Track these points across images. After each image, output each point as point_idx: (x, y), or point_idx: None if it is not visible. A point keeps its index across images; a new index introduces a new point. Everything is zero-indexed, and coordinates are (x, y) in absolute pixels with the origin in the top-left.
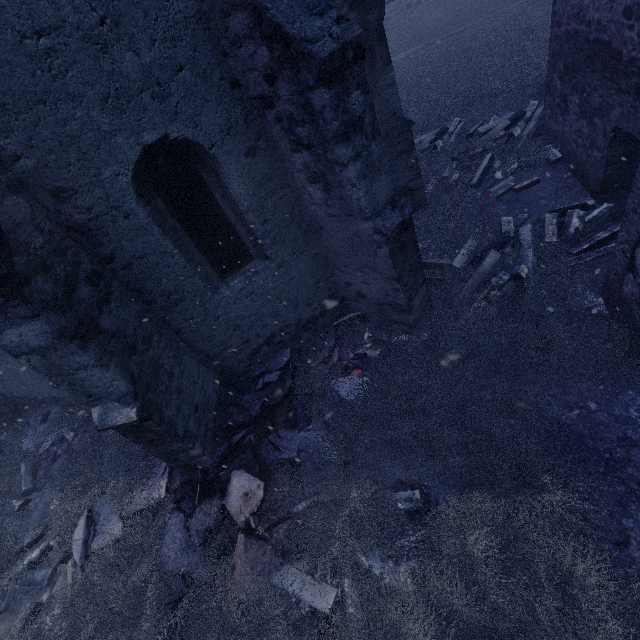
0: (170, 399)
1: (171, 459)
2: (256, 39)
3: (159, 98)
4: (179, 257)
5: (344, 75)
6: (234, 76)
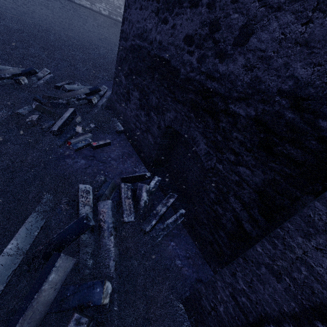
0: None
1: None
2: None
3: None
4: None
5: None
6: None
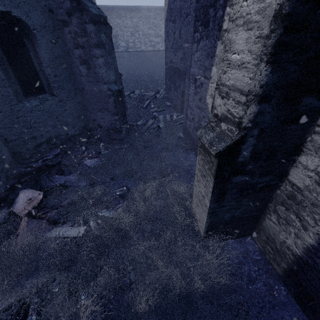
0: None
1: None
2: None
3: None
4: (1, 73)
5: (100, 25)
6: (51, 8)
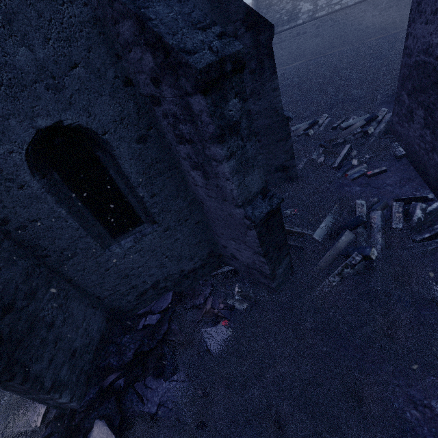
0: (43, 352)
1: (42, 402)
2: (142, 46)
3: (53, 89)
4: (72, 221)
5: (222, 85)
6: (128, 75)
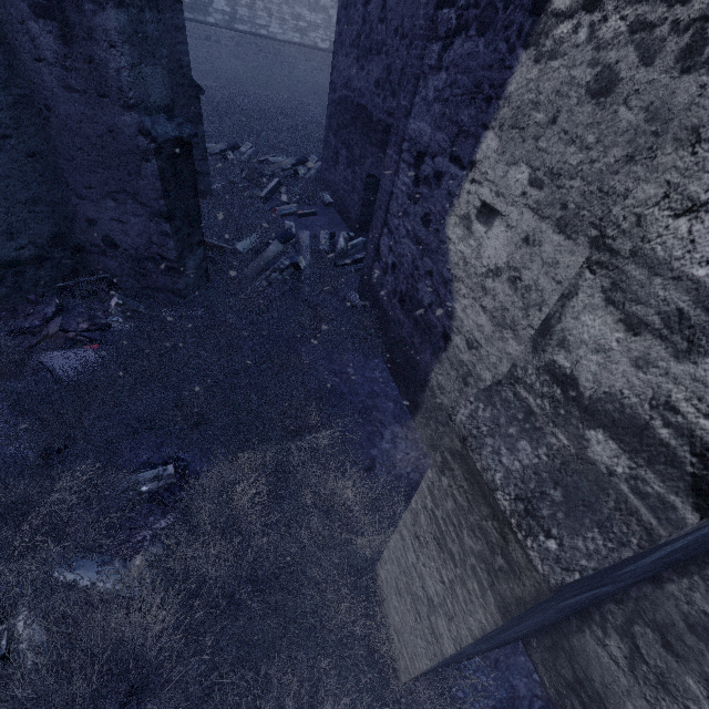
0: None
1: None
2: None
3: None
4: None
5: None
6: None
